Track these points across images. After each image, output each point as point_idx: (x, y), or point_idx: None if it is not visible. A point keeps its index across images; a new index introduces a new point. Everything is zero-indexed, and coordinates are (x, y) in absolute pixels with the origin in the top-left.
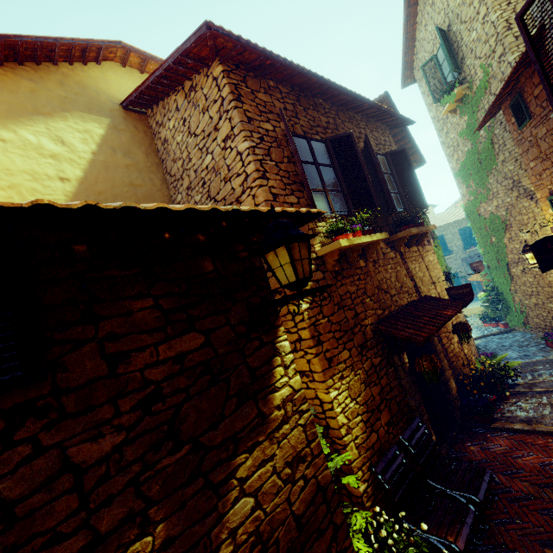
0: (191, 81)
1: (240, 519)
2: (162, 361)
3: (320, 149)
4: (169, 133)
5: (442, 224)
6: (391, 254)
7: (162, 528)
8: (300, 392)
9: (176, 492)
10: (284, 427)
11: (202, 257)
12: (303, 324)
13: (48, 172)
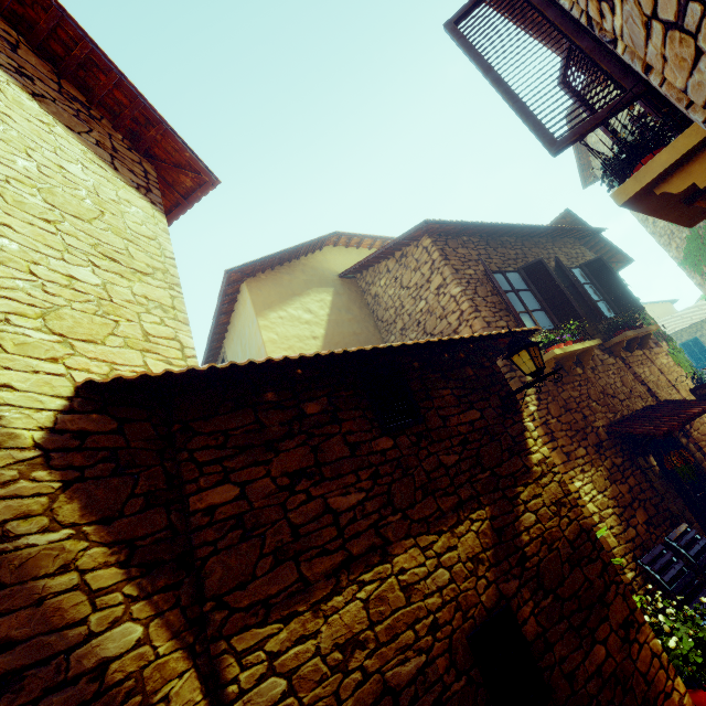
0: (401, 251)
1: (529, 524)
2: (463, 423)
3: (515, 278)
4: (380, 289)
5: (691, 323)
6: (610, 360)
7: (488, 509)
8: (549, 459)
9: (490, 494)
10: (544, 479)
11: (466, 367)
12: (535, 423)
13: (306, 334)
